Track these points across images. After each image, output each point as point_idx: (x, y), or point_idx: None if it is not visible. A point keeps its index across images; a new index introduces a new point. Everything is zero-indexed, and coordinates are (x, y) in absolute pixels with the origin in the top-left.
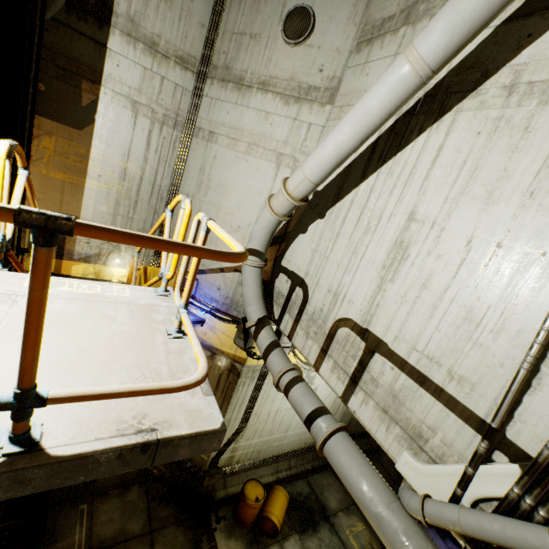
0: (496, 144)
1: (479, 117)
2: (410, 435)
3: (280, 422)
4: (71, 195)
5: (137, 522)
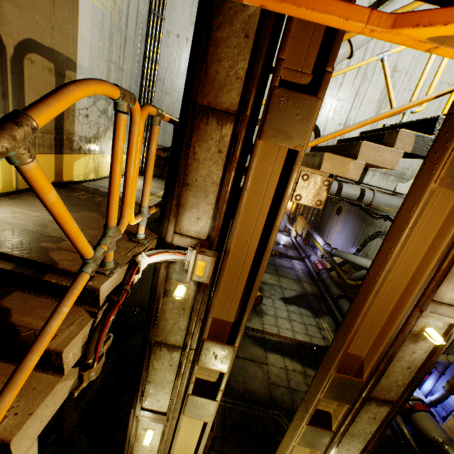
0: None
1: None
2: (398, 176)
3: None
4: (63, 6)
5: None
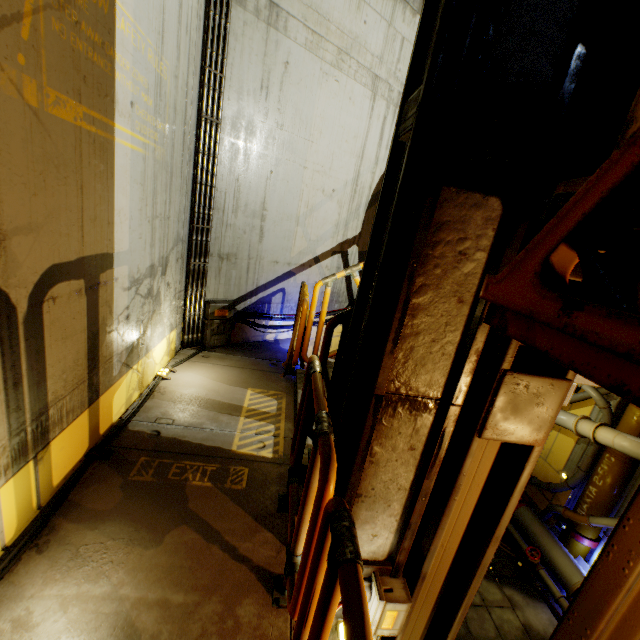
0: None
1: None
2: None
3: None
4: (93, 183)
5: None
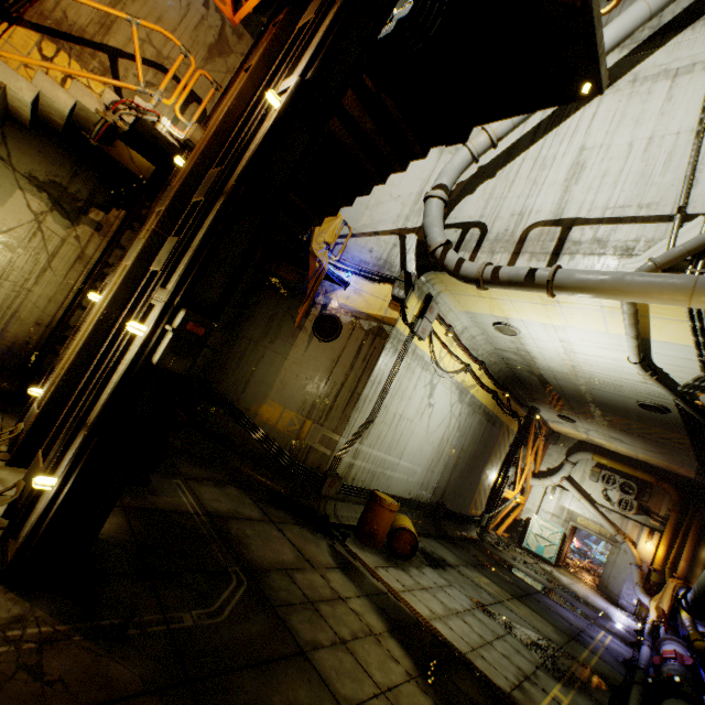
0: (632, 103)
1: (618, 96)
2: (619, 254)
3: (399, 437)
4: None
5: (252, 511)
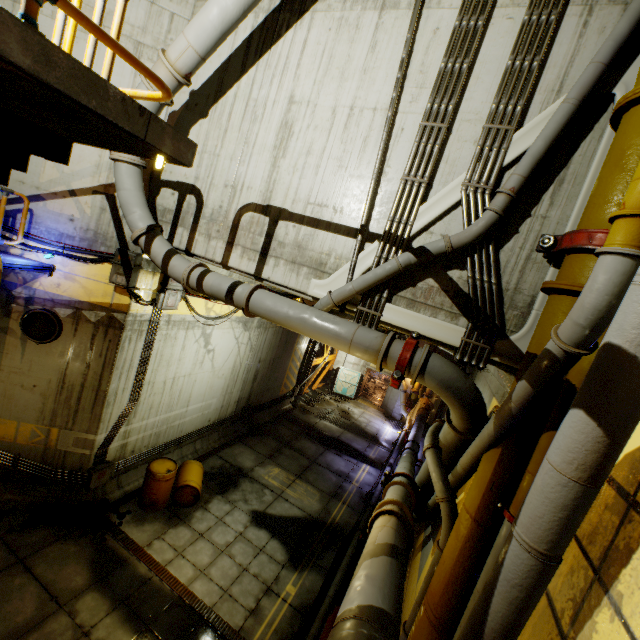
0: (342, 38)
1: (329, 18)
2: (315, 268)
3: (179, 394)
4: None
5: None
